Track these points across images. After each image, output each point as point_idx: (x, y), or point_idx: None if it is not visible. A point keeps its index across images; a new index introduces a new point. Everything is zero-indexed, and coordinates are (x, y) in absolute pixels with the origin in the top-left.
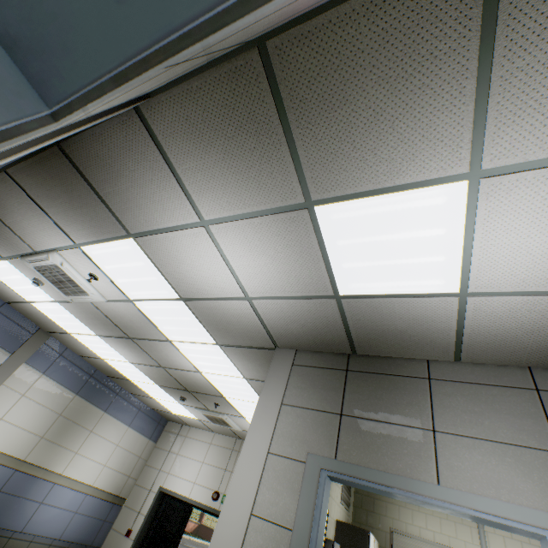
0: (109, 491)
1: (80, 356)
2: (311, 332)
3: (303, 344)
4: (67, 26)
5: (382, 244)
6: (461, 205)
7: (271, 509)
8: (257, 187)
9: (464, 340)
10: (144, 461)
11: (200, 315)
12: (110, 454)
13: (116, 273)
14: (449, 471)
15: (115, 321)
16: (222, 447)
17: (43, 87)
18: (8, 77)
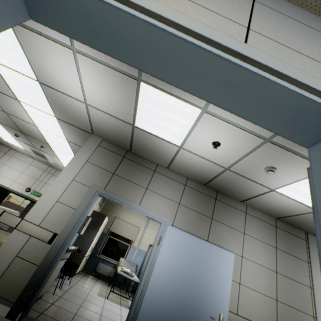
0: None
1: None
2: (114, 134)
3: (108, 138)
4: (64, 14)
5: (162, 115)
6: (195, 117)
7: (68, 201)
8: None
9: (173, 162)
10: None
11: (49, 97)
12: None
13: None
14: (145, 202)
15: None
16: (38, 168)
17: (33, 11)
18: (16, 0)
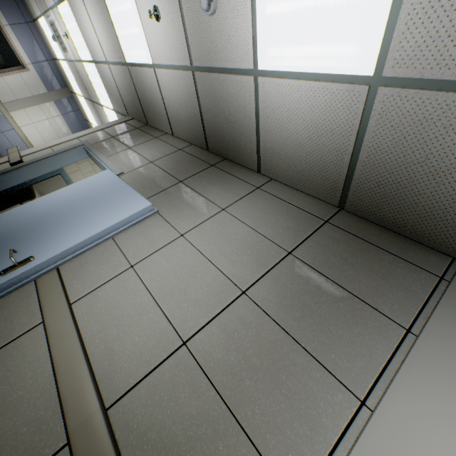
0: None
1: (85, 120)
2: (132, 100)
3: (134, 113)
4: None
5: (122, 15)
6: None
7: (57, 148)
8: None
9: (168, 113)
10: None
11: (102, 79)
12: None
13: (72, 33)
14: (115, 156)
15: (84, 82)
16: None
17: None
18: None
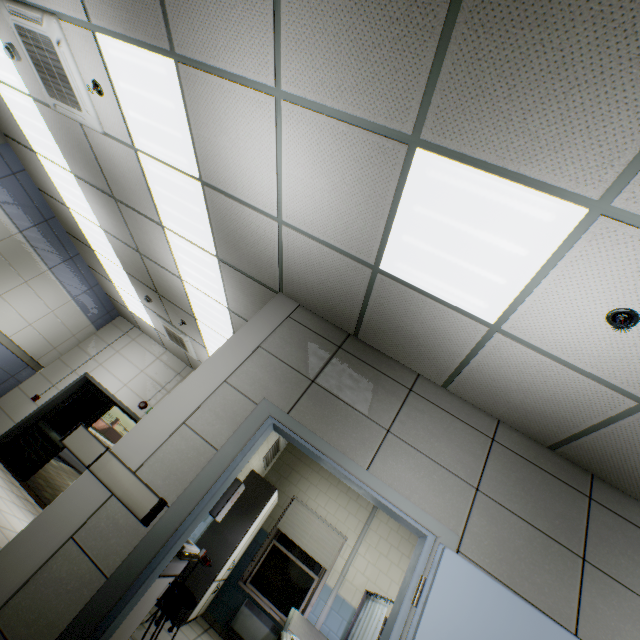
0: (27, 351)
1: (40, 190)
2: (325, 293)
3: (310, 302)
4: None
5: (458, 234)
6: (561, 234)
7: (206, 427)
8: (369, 80)
9: (464, 371)
10: (77, 341)
11: (214, 213)
12: (40, 316)
13: (131, 100)
14: (382, 464)
15: (103, 166)
16: (169, 366)
17: None
18: None
